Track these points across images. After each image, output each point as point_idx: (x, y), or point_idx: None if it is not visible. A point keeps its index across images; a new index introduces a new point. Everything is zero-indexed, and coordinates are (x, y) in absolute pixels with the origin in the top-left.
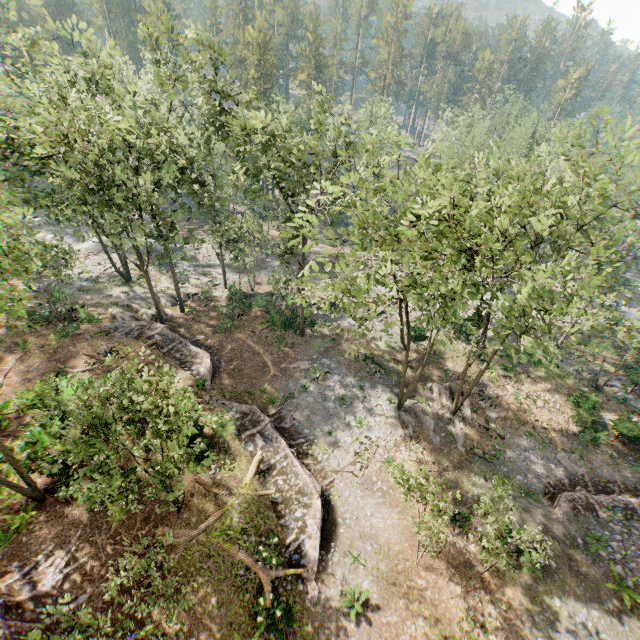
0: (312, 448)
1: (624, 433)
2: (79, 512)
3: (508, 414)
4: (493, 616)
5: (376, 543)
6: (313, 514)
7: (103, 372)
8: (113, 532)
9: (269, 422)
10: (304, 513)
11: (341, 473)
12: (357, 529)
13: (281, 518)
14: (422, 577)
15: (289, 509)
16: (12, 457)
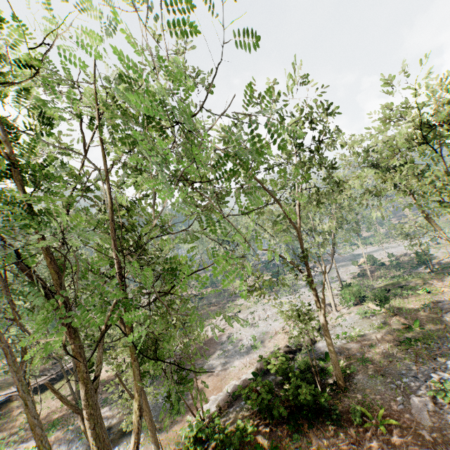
0: None
1: None
2: None
3: None
4: None
5: None
6: None
7: None
8: None
9: None
10: None
11: None
12: None
13: None
14: None
15: None
16: None
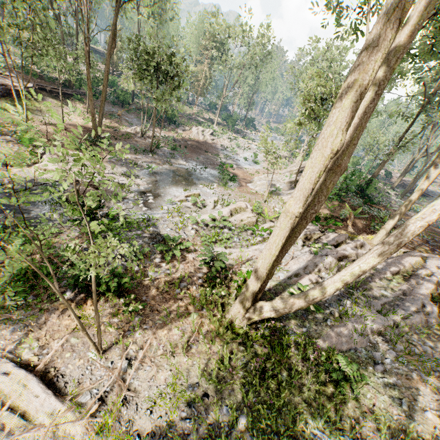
0: None
1: None
2: None
3: None
4: None
5: None
6: None
7: None
8: None
9: None
10: None
11: None
12: None
13: None
14: None
15: None
16: None
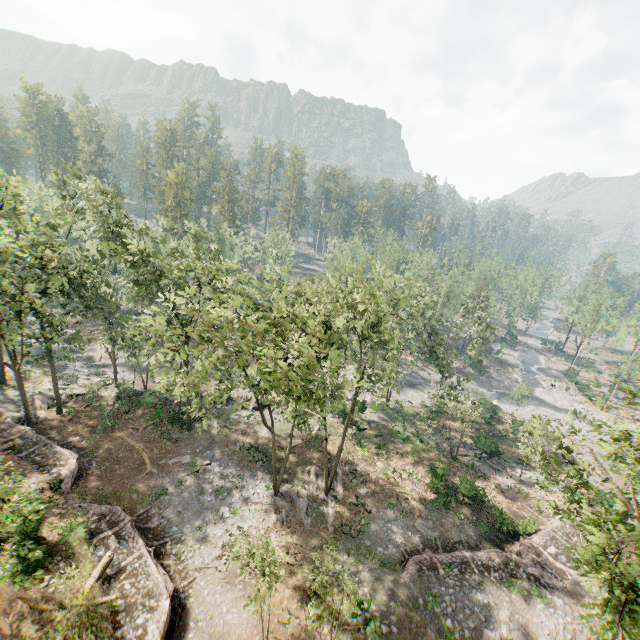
0: (177, 547)
1: (467, 494)
2: None
3: (377, 489)
4: None
5: None
6: (157, 617)
7: None
8: None
9: (129, 521)
10: (147, 617)
11: (204, 570)
12: (208, 629)
13: (119, 628)
14: None
15: (131, 616)
16: None
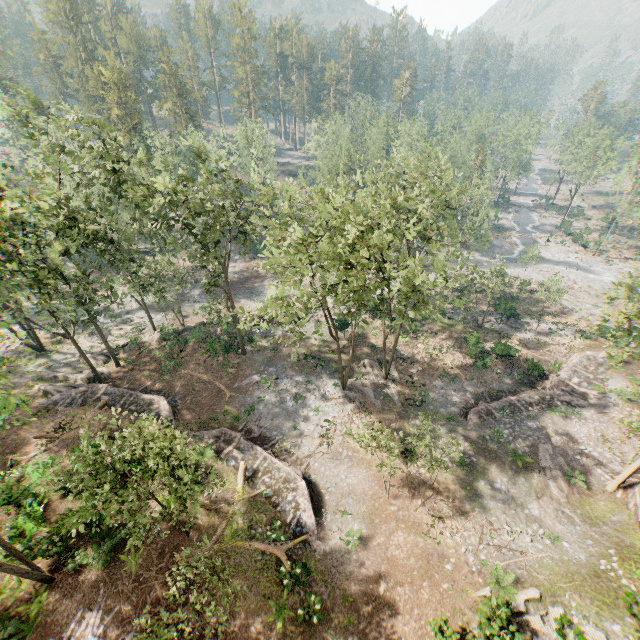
0: (284, 445)
1: (500, 354)
2: (94, 575)
3: (424, 366)
4: (445, 509)
5: (355, 495)
6: (301, 493)
7: (61, 448)
8: (134, 576)
9: (241, 436)
10: (294, 495)
11: (313, 456)
12: (338, 492)
13: (277, 506)
14: (394, 504)
15: (281, 497)
16: (14, 548)
